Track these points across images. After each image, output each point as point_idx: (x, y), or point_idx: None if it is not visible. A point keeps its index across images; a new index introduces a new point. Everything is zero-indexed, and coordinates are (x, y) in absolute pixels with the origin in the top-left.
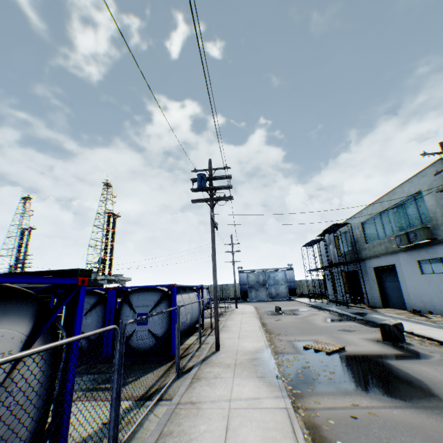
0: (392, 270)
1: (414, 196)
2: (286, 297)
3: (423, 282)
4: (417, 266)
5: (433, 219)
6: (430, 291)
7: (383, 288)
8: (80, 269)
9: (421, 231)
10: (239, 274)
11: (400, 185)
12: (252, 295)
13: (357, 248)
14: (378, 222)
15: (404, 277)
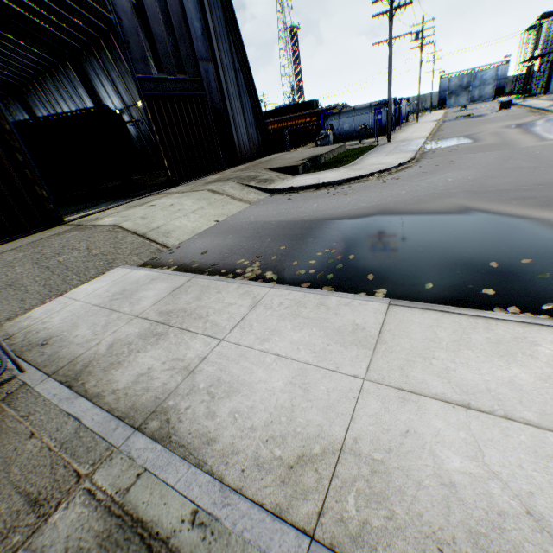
0: None
1: None
2: (489, 99)
3: None
4: None
5: None
6: None
7: None
8: (313, 100)
9: None
10: (440, 81)
11: None
12: (451, 102)
13: None
14: None
15: None
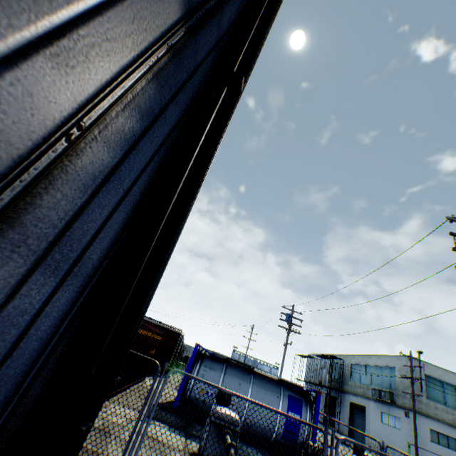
0: (362, 409)
1: (390, 367)
2: None
3: (381, 427)
4: (380, 414)
5: (397, 389)
6: (383, 436)
7: (352, 420)
8: None
9: (388, 393)
10: (233, 352)
11: (384, 355)
12: None
13: (342, 380)
14: (364, 370)
15: (369, 419)
